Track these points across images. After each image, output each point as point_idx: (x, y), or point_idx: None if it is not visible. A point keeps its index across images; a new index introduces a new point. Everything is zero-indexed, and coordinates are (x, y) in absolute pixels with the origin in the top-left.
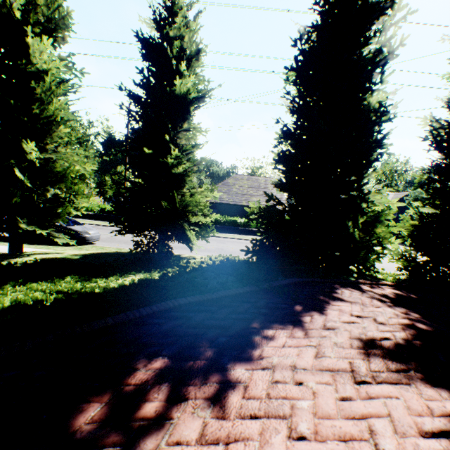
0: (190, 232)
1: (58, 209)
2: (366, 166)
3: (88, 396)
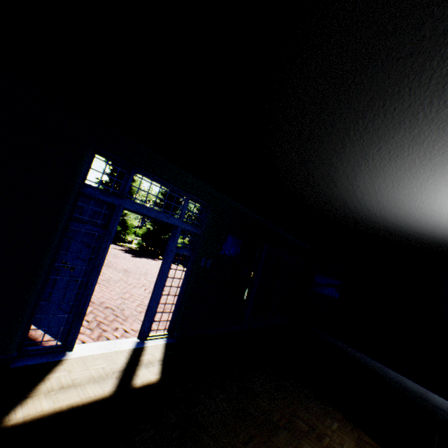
0: None
1: None
2: None
3: None
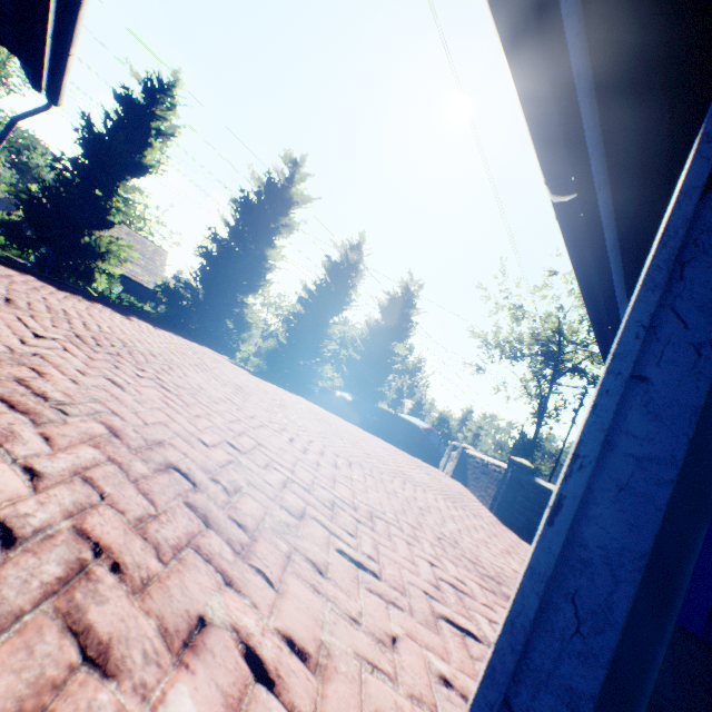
0: (101, 275)
1: None
2: (256, 292)
3: (134, 316)
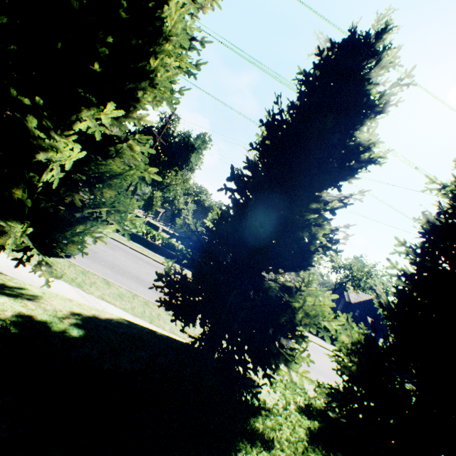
0: (291, 359)
1: (76, 227)
2: None
3: None
